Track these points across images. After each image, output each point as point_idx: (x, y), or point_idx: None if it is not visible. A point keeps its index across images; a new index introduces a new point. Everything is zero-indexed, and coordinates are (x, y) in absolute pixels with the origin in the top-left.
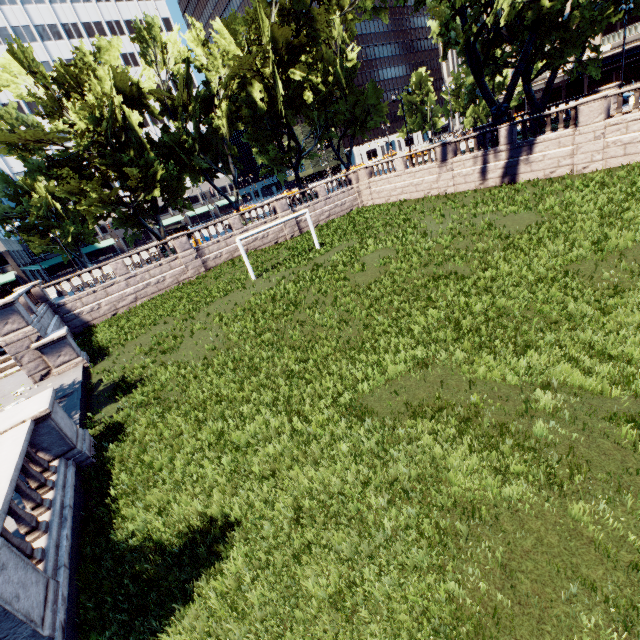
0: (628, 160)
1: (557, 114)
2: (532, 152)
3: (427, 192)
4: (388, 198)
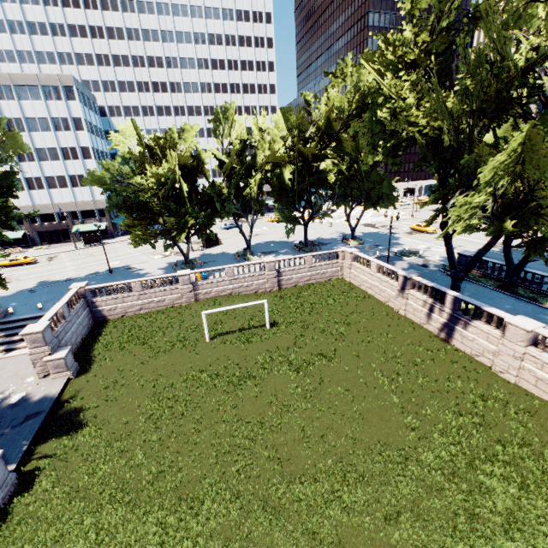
0: (537, 392)
1: (532, 280)
2: (466, 329)
3: (386, 300)
4: (360, 284)
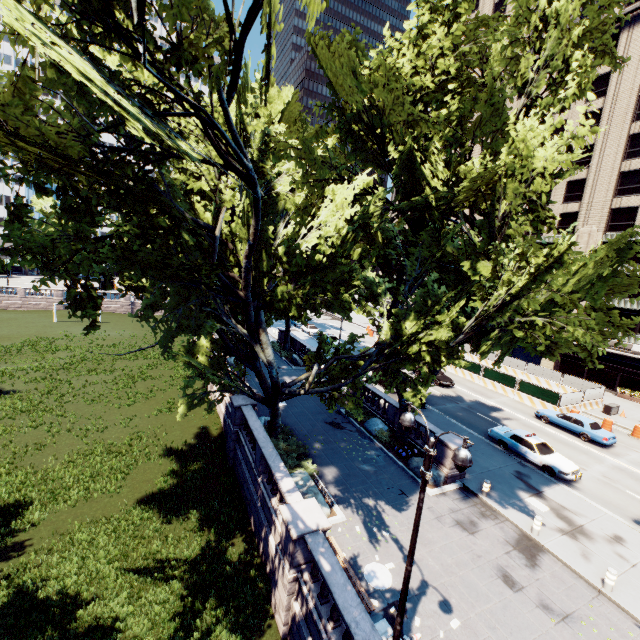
0: None
1: None
2: None
3: None
4: None
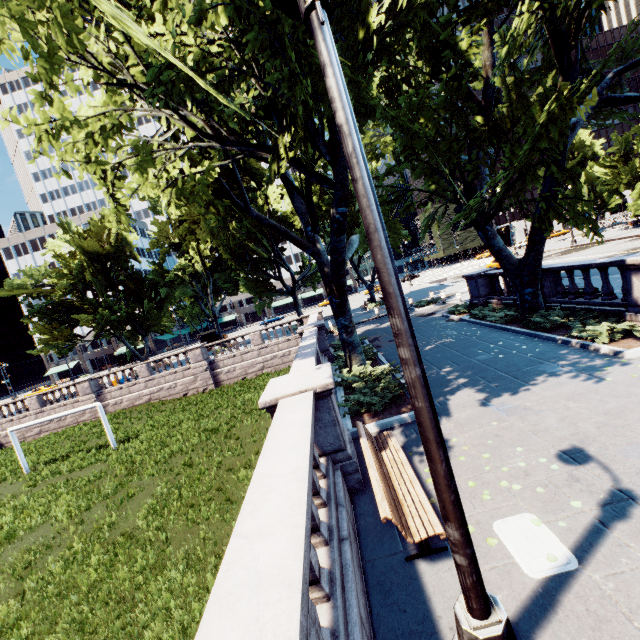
0: None
1: (571, 286)
2: None
3: None
4: None
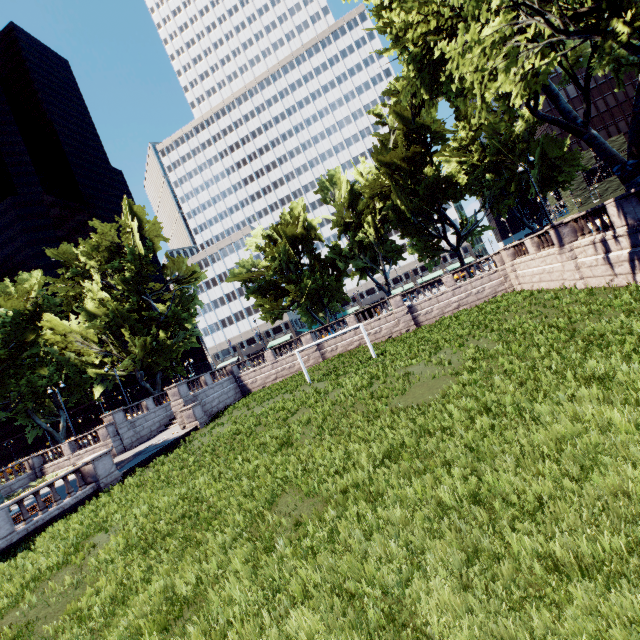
0: None
1: None
2: None
3: (561, 282)
4: (531, 284)
